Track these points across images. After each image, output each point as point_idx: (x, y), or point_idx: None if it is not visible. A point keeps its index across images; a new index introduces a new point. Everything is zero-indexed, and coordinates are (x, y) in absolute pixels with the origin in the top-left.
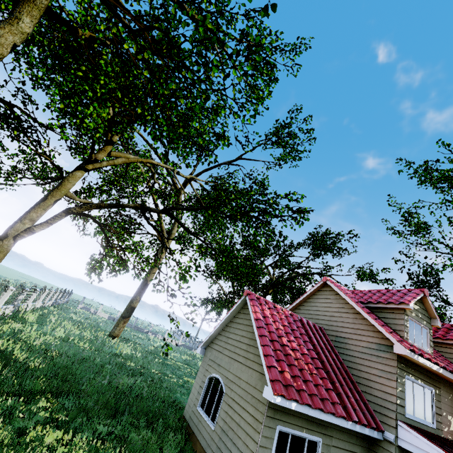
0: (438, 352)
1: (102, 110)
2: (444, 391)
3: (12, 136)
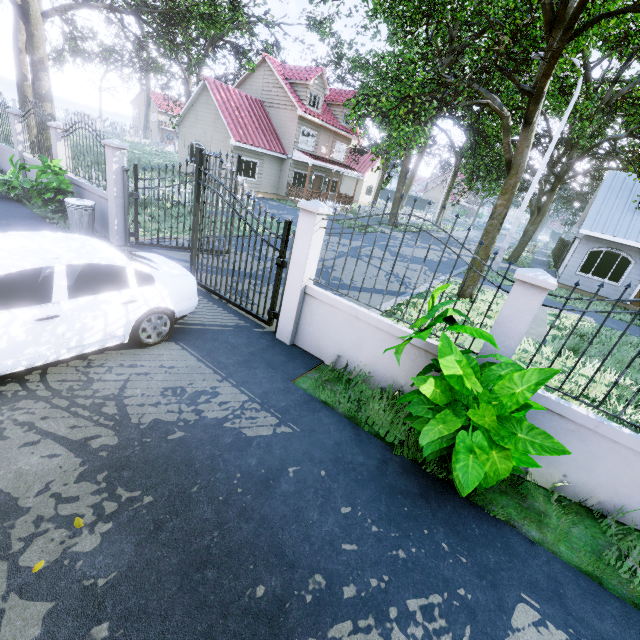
0: (332, 111)
1: None
2: (323, 134)
3: None
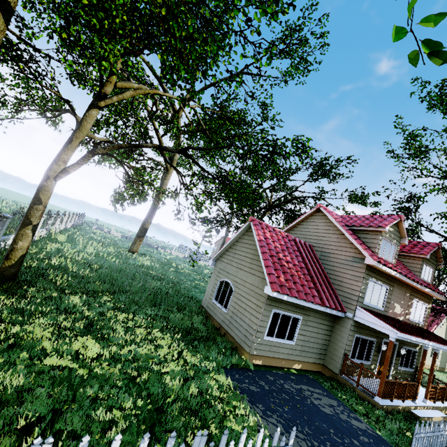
0: (401, 262)
1: (105, 36)
2: (396, 288)
3: (17, 70)
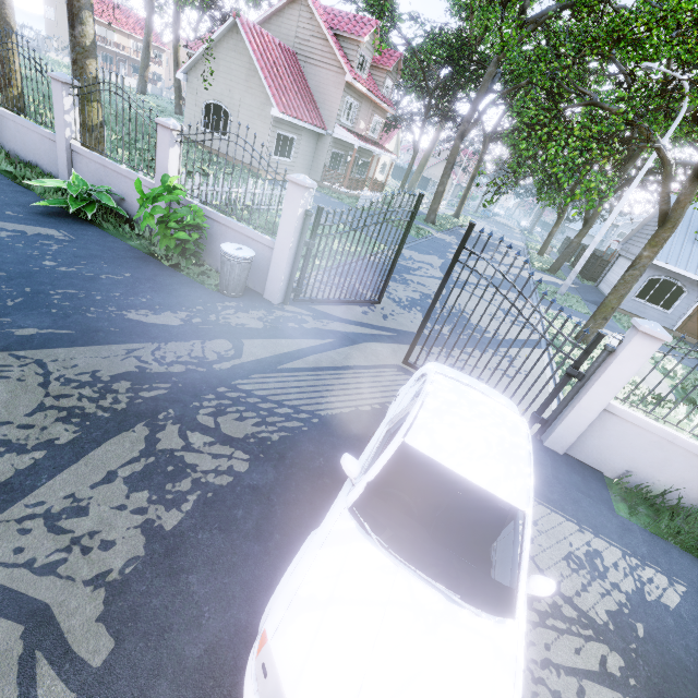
0: (371, 75)
1: None
2: (364, 105)
3: None
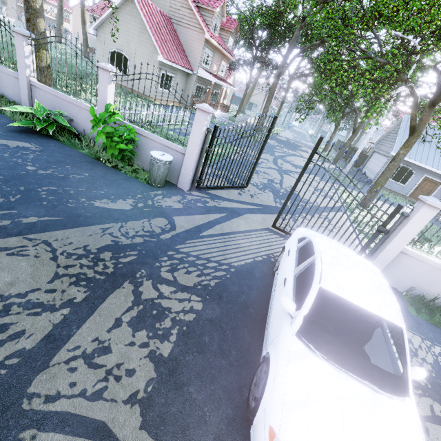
0: (220, 34)
1: None
2: (216, 54)
3: None
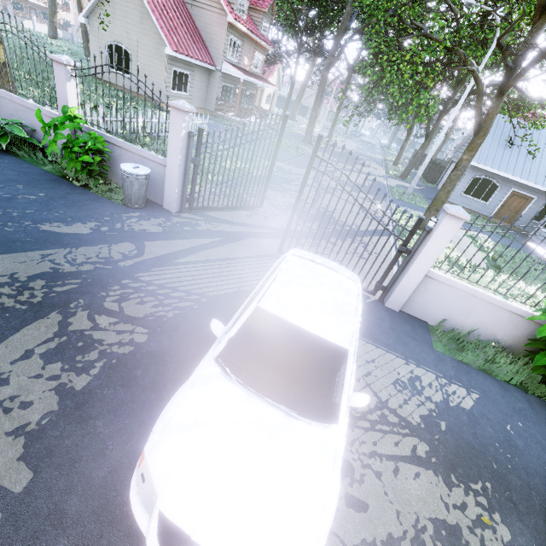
0: (250, 16)
1: None
2: (246, 43)
3: None
